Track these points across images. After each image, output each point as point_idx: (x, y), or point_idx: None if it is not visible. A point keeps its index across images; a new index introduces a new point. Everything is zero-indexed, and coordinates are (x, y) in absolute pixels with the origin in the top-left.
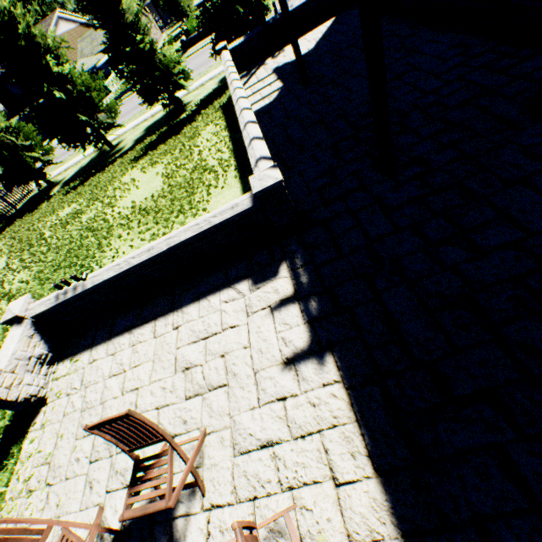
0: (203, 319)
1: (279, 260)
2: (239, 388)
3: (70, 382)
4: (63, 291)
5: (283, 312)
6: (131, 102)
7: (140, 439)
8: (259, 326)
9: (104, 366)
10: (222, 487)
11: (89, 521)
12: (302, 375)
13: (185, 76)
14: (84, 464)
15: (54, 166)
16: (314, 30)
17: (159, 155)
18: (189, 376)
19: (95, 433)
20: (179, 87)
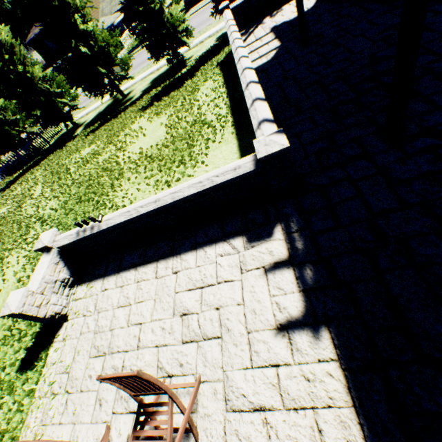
0: (200, 269)
1: (274, 221)
2: (232, 343)
3: (86, 305)
4: (82, 229)
5: (277, 275)
6: (140, 57)
7: (144, 389)
8: (253, 285)
9: (113, 296)
10: (214, 438)
11: (98, 435)
12: (296, 344)
13: (187, 34)
14: (95, 382)
15: (78, 110)
16: None
17: (163, 106)
18: (185, 321)
19: (106, 382)
20: (181, 44)
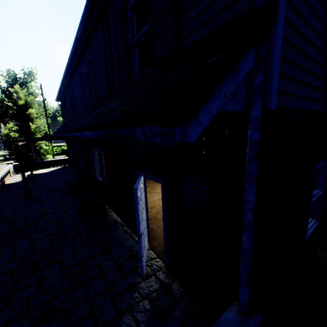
0: None
1: None
2: None
3: None
4: None
5: None
6: None
7: None
8: None
9: None
10: None
11: None
12: None
13: None
14: None
15: None
16: (54, 168)
17: None
18: None
19: None
20: None
